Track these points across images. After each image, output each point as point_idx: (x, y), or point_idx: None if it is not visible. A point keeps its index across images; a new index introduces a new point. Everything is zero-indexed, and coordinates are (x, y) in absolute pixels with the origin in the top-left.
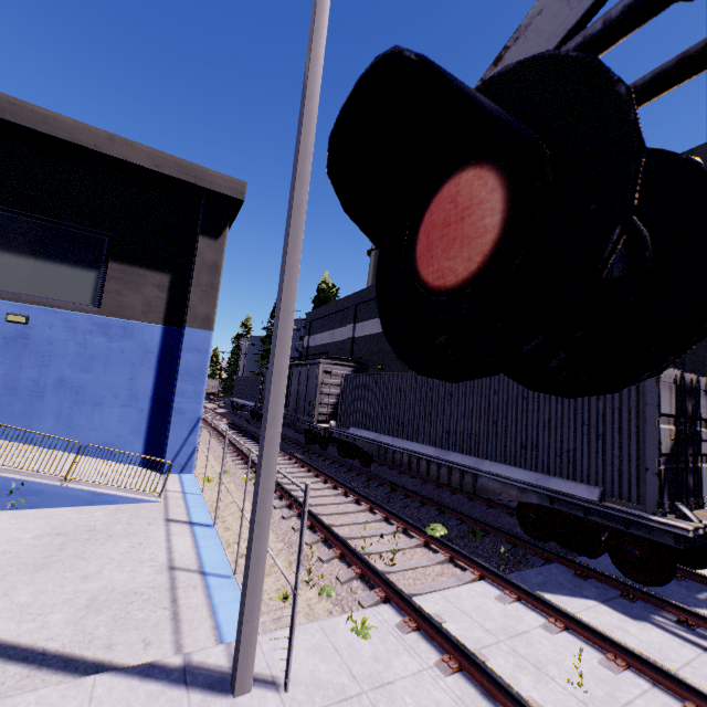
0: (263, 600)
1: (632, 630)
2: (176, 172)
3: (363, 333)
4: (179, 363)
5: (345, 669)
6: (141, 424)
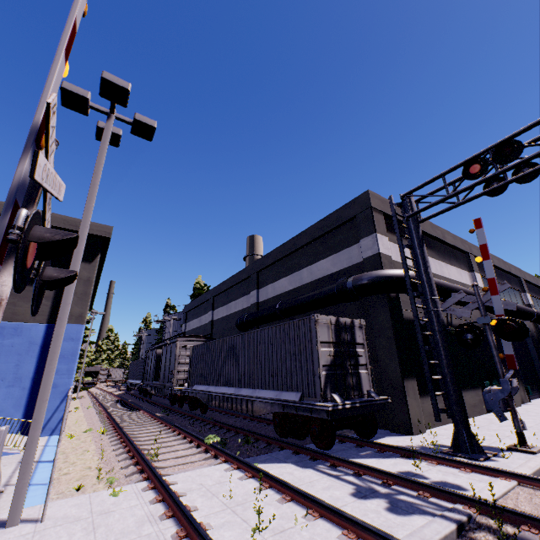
0: (63, 492)
1: (296, 472)
2: (62, 224)
3: (218, 316)
4: None
5: (88, 510)
6: (22, 399)
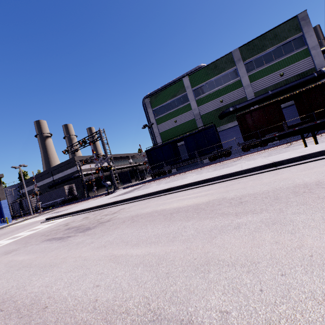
0: None
1: None
2: None
3: (39, 185)
4: (2, 206)
5: None
6: None
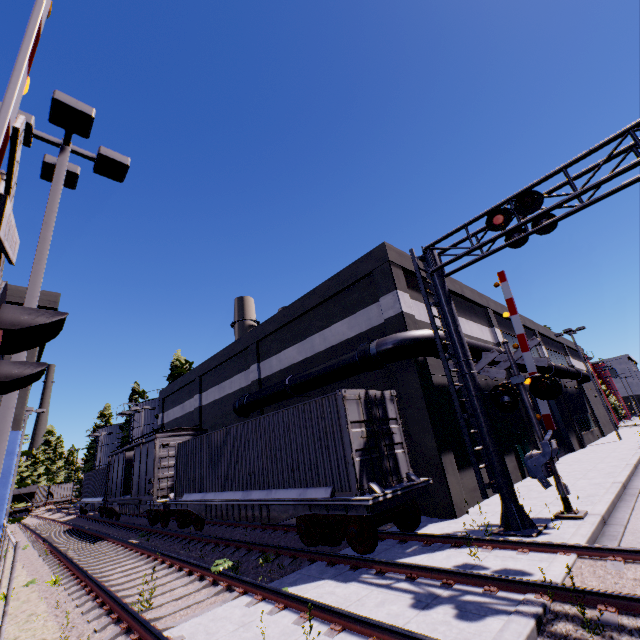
0: None
1: (338, 590)
2: None
3: (208, 400)
4: None
5: None
6: None
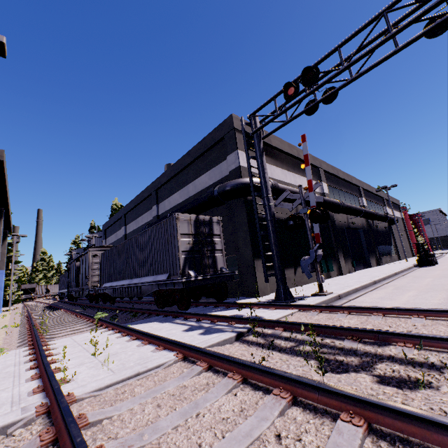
0: None
1: (155, 326)
2: None
3: (130, 230)
4: None
5: None
6: None
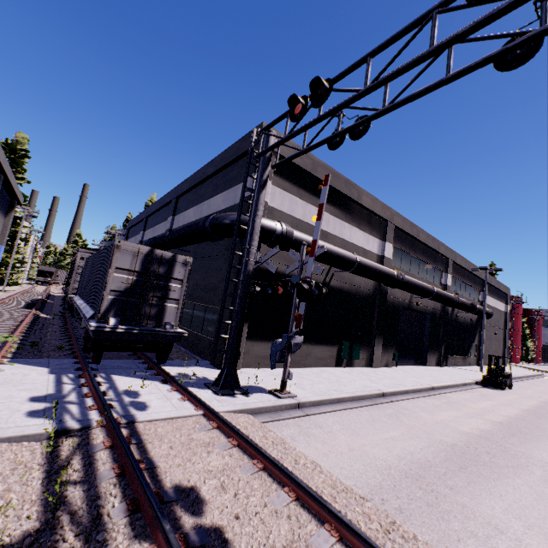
0: None
1: (33, 375)
2: None
3: (147, 237)
4: None
5: None
6: None
